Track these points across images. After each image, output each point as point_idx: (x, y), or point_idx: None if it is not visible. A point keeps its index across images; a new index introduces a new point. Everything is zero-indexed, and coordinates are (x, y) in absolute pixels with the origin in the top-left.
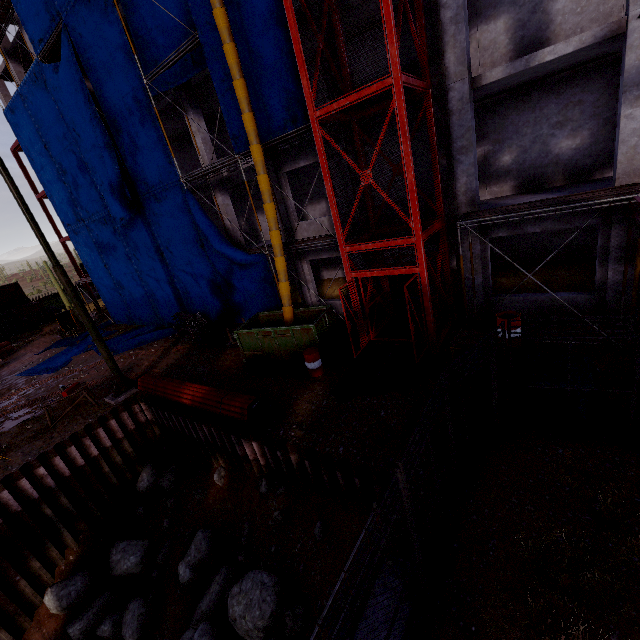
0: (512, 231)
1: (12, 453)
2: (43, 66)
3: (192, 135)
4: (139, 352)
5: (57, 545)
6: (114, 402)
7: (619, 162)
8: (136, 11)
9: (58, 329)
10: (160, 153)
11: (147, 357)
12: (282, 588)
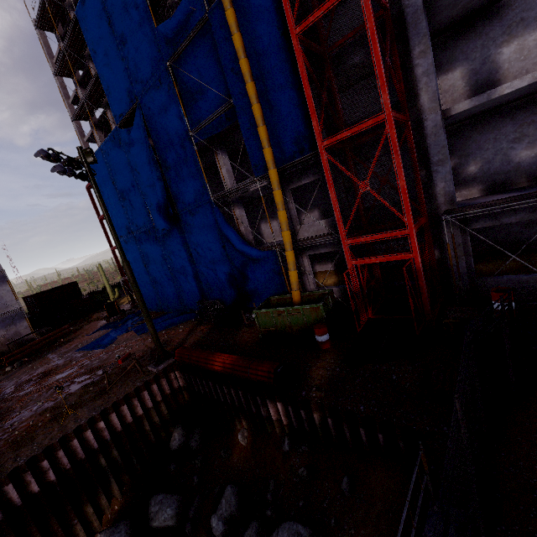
0: (490, 223)
1: (79, 409)
2: (120, 130)
3: (219, 167)
4: (170, 332)
5: (106, 494)
6: (156, 370)
7: None
8: (188, 91)
9: (105, 315)
10: (197, 181)
11: (177, 335)
12: None
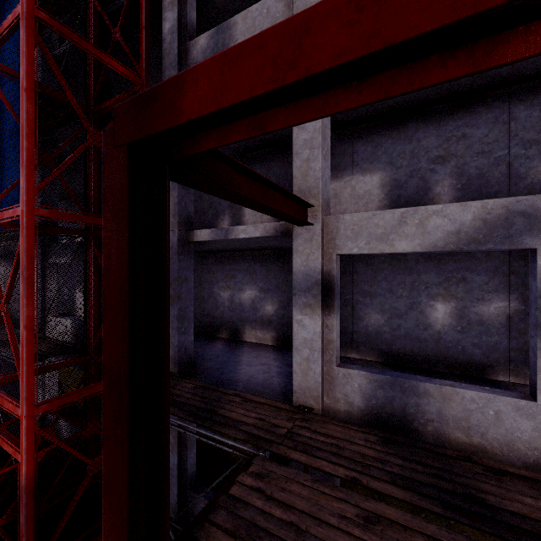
0: None
1: None
2: None
3: None
4: None
5: None
6: None
7: (295, 371)
8: None
9: None
10: None
11: None
12: None
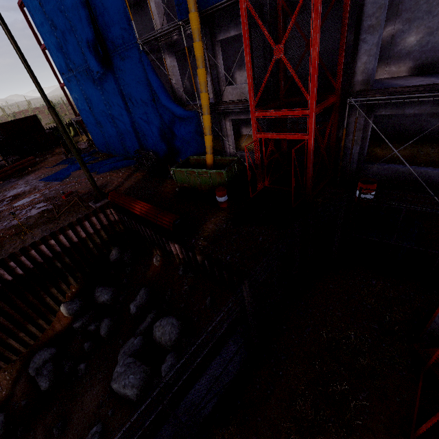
0: (394, 110)
1: (36, 229)
2: None
3: None
4: (112, 174)
5: (65, 283)
6: (94, 206)
7: None
8: None
9: (63, 152)
10: (122, 15)
11: (117, 178)
12: (183, 328)
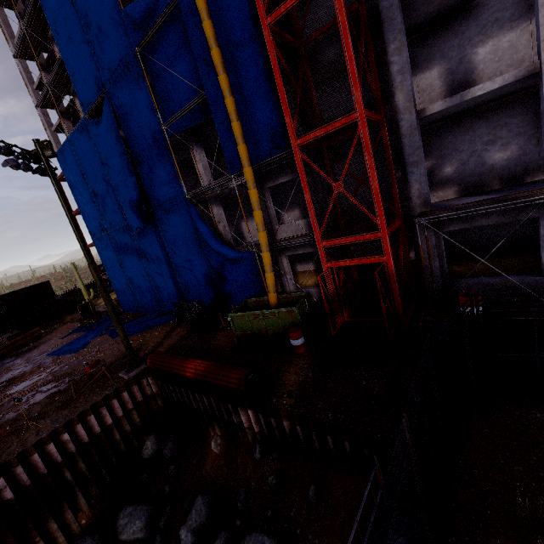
0: (462, 225)
1: (42, 421)
2: (88, 121)
3: (195, 163)
4: (145, 335)
5: (72, 508)
6: (127, 376)
7: None
8: (160, 80)
9: (78, 317)
10: (171, 177)
11: (152, 339)
12: None
